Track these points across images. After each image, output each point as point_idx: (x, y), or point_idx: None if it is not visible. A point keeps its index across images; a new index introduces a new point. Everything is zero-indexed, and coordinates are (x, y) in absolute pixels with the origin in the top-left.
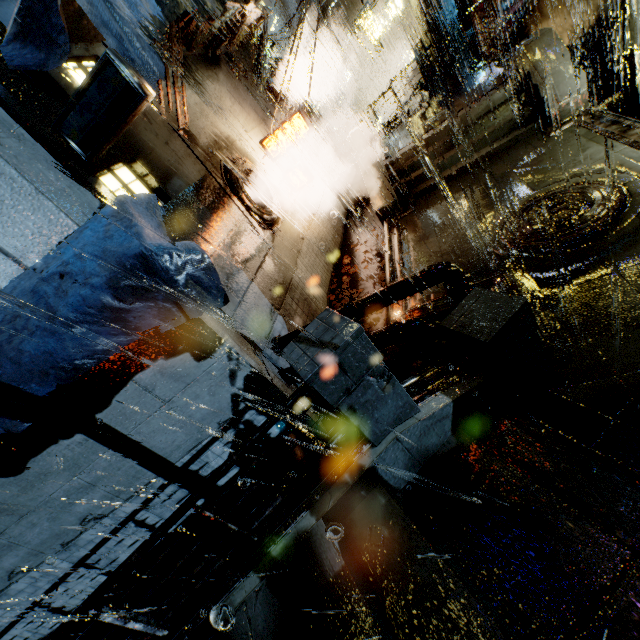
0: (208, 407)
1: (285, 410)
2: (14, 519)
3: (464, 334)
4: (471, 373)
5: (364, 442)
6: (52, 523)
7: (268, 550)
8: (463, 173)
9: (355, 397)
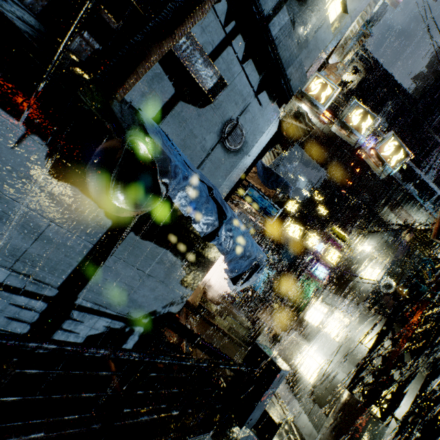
0: (144, 300)
1: (253, 368)
2: None
3: (267, 411)
4: (255, 433)
5: (236, 421)
6: None
7: (188, 439)
8: (220, 332)
9: (267, 394)
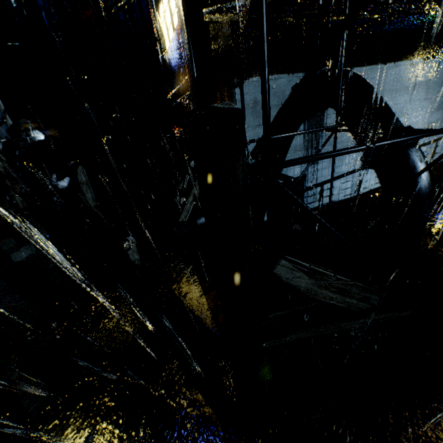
0: None
1: None
2: (423, 97)
3: None
4: None
5: None
6: (424, 115)
7: None
8: None
9: None
